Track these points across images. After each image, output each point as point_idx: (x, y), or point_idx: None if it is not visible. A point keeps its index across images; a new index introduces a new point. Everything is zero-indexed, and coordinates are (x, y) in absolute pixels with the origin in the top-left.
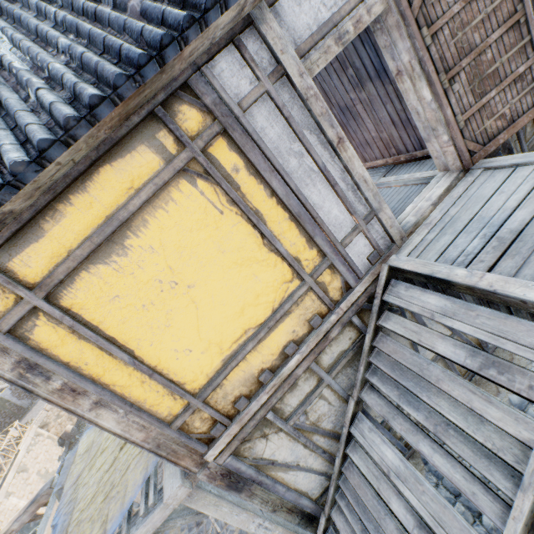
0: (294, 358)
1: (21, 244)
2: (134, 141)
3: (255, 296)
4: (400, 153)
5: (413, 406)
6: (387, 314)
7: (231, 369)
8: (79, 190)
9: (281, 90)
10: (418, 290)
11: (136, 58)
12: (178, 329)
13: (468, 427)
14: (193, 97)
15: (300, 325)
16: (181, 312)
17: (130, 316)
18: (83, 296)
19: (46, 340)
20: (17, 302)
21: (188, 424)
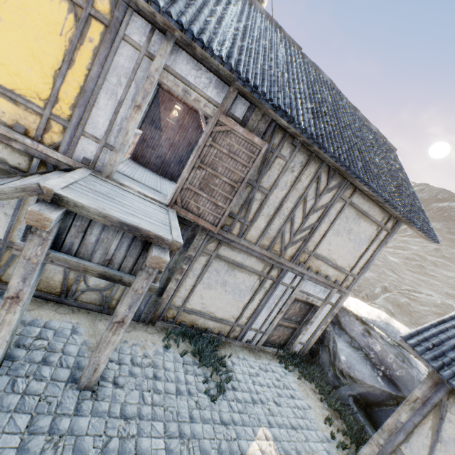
0: None
1: None
2: None
3: (17, 73)
4: None
5: None
6: None
7: None
8: None
9: (146, 62)
10: None
11: None
12: None
13: None
14: (116, 6)
15: (11, 117)
16: None
17: None
18: None
19: None
20: None
21: None
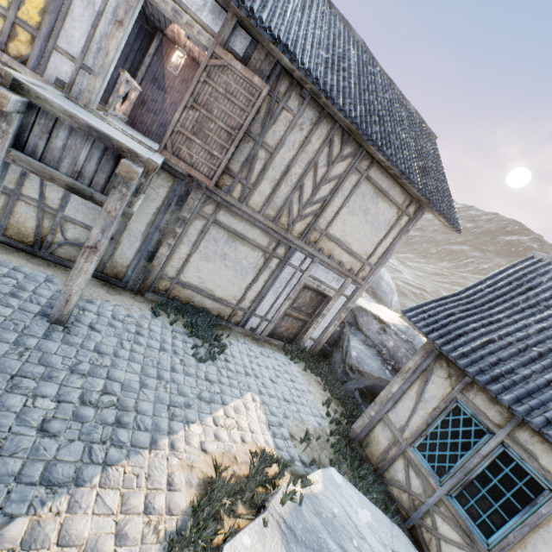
0: None
1: None
2: None
3: None
4: None
5: None
6: None
7: None
8: None
9: None
10: None
11: None
12: None
13: None
14: None
15: None
16: None
17: None
18: None
19: None
20: None
21: None
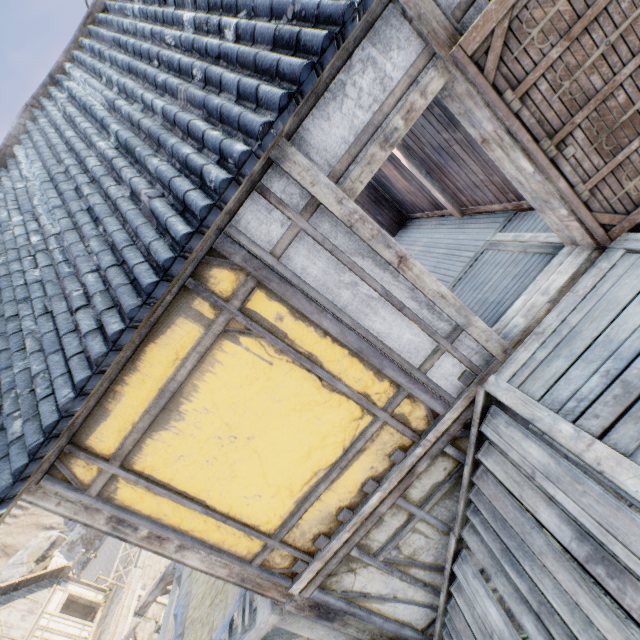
0: (375, 495)
1: (93, 425)
2: (172, 316)
3: (321, 438)
4: (522, 200)
5: (516, 570)
6: (487, 448)
7: (305, 510)
8: (131, 371)
9: (319, 221)
10: (519, 432)
11: (144, 289)
12: (245, 478)
13: (573, 624)
14: (222, 258)
15: (379, 461)
16: (245, 462)
17: (197, 471)
18: (151, 460)
19: (128, 498)
20: (100, 471)
21: (269, 560)
